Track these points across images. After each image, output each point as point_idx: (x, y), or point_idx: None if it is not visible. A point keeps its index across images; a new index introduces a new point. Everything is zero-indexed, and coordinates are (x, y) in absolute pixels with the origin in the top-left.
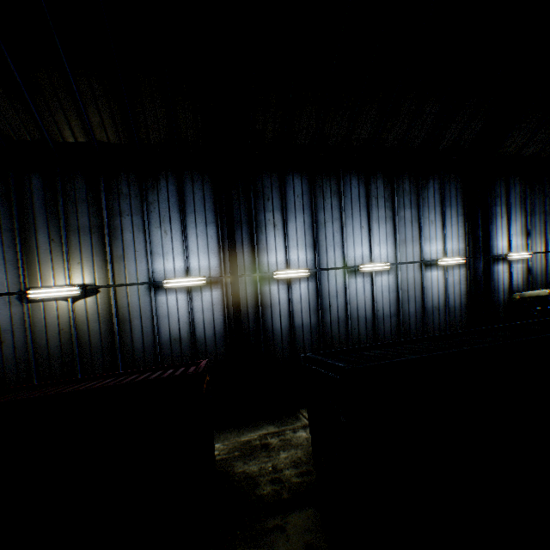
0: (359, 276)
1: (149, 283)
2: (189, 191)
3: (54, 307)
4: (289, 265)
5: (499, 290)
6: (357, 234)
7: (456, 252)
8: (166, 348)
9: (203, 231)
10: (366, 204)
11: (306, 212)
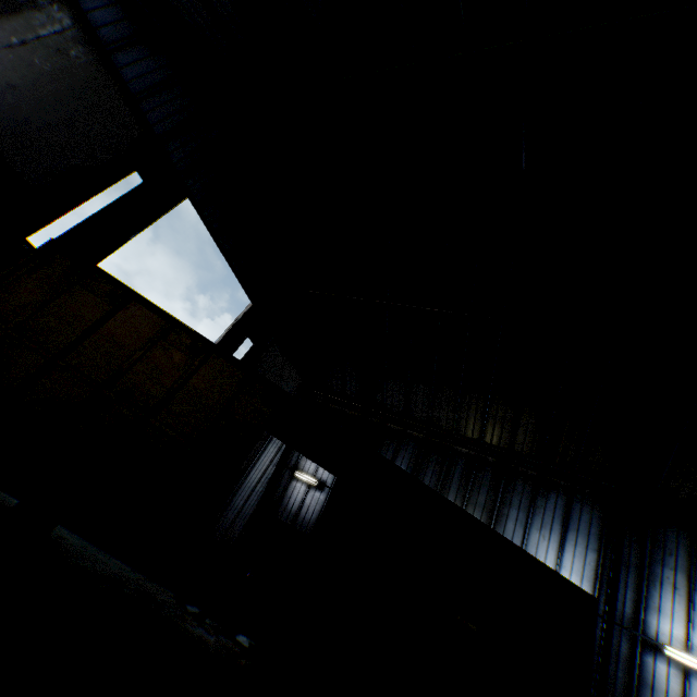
0: None
1: None
2: (576, 510)
3: None
4: (688, 647)
5: None
6: None
7: None
8: None
9: (581, 552)
10: None
11: None
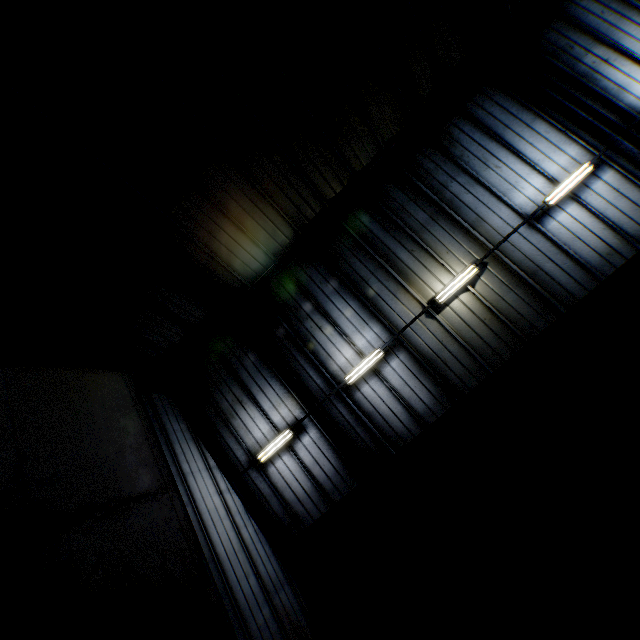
0: None
1: (528, 217)
2: (483, 117)
3: (459, 305)
4: None
5: None
6: None
7: None
8: (605, 270)
9: (531, 136)
10: None
11: (629, 17)
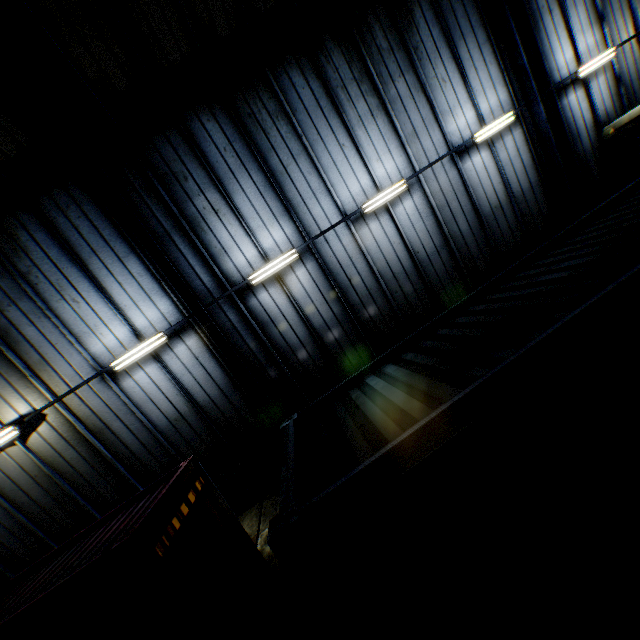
0: (371, 219)
1: (96, 375)
2: (67, 227)
3: (7, 459)
4: (265, 256)
5: (581, 133)
6: (339, 160)
7: (498, 109)
8: (172, 434)
9: (123, 273)
10: (332, 107)
11: (250, 168)
